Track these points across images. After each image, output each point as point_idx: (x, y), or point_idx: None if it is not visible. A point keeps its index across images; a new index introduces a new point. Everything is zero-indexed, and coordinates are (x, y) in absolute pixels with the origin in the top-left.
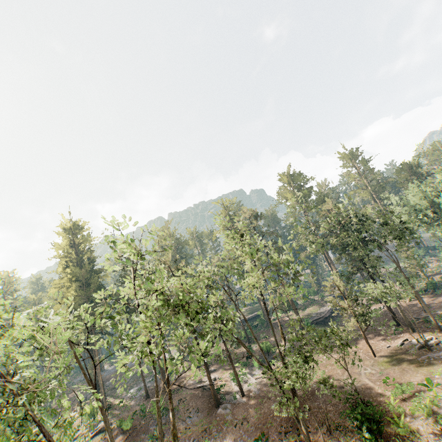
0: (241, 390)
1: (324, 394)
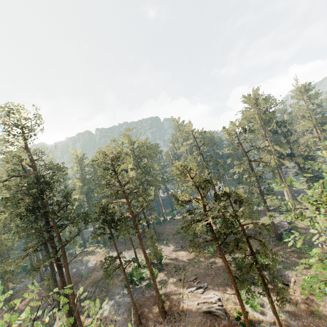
0: (280, 325)
1: None
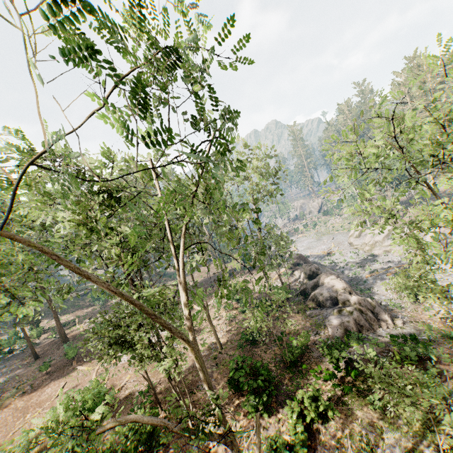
0: None
1: (211, 278)
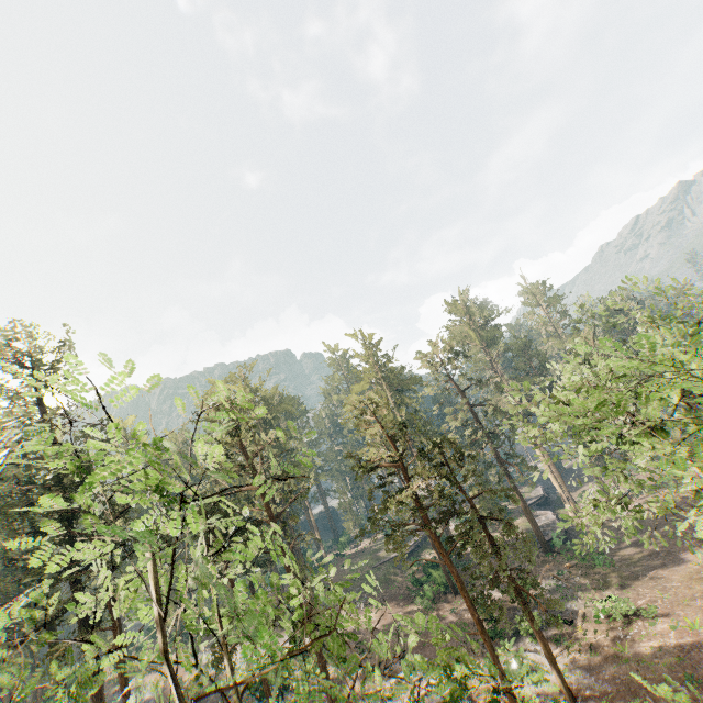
0: (567, 687)
1: None
